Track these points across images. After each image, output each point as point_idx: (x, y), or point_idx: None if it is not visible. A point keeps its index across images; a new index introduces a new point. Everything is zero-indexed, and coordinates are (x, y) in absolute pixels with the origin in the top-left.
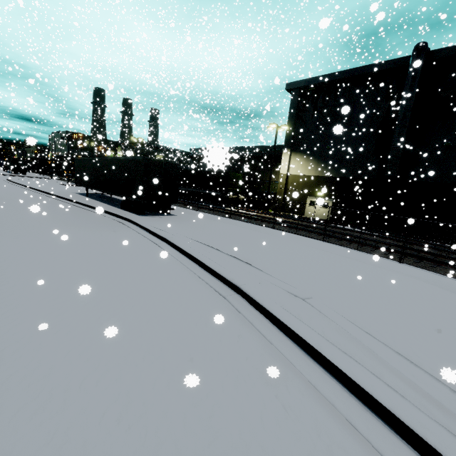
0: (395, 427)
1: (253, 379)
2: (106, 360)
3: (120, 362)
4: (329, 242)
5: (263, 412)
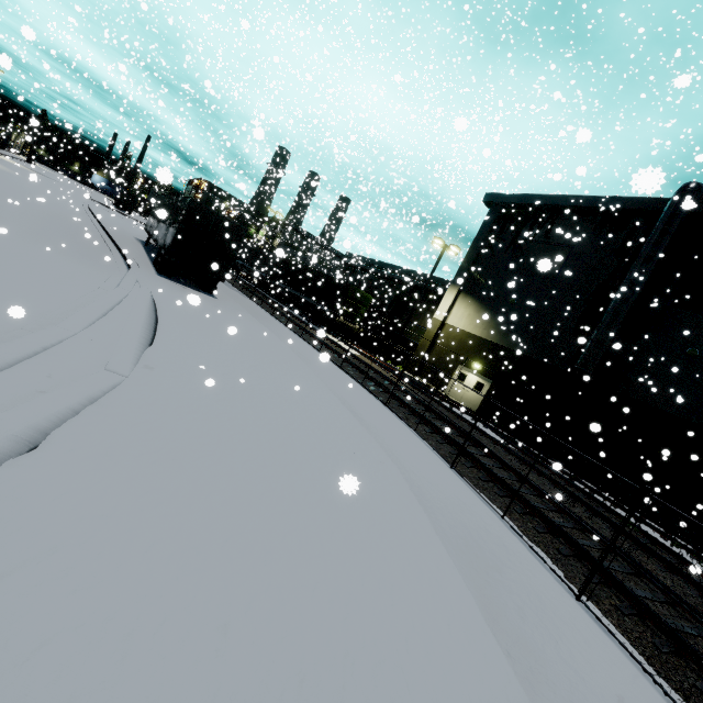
0: None
1: None
2: None
3: None
4: (391, 409)
5: None
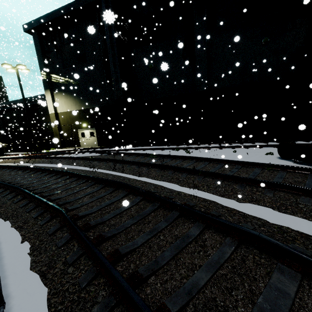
0: None
1: None
2: None
3: None
4: None
5: None
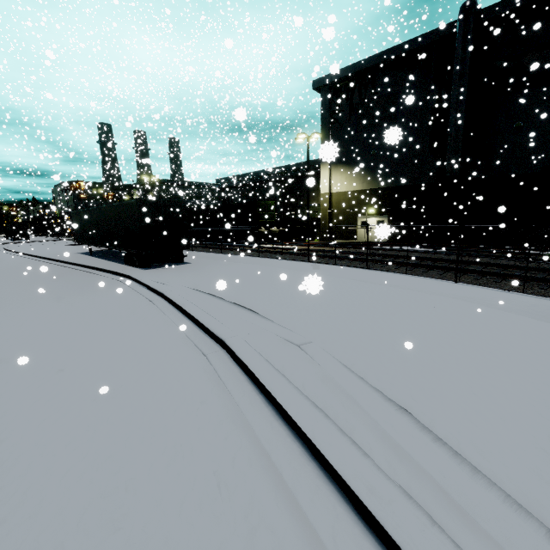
0: (349, 495)
1: (195, 454)
2: (20, 452)
3: (36, 453)
4: (374, 269)
5: (187, 495)
